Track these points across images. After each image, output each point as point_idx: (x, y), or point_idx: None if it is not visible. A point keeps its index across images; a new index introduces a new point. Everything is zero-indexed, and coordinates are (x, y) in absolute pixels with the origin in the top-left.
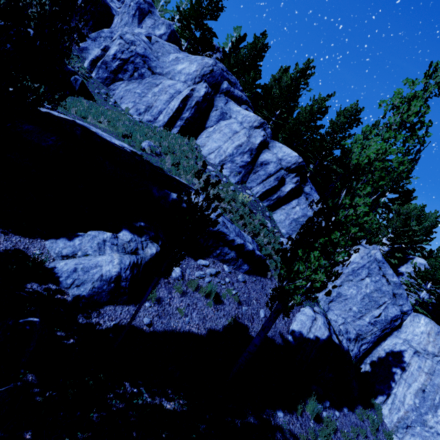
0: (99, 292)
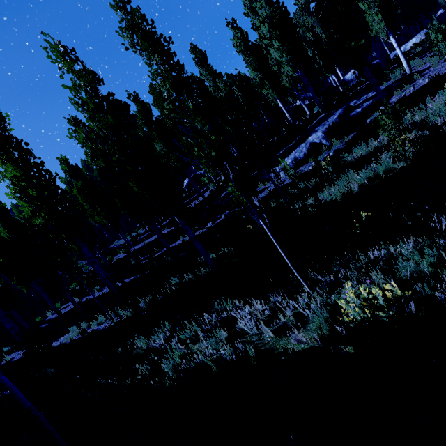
0: None
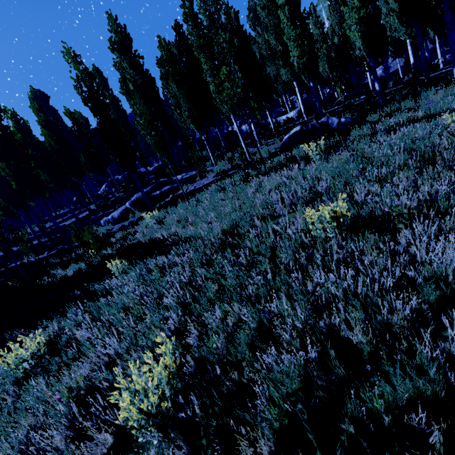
0: (381, 74)
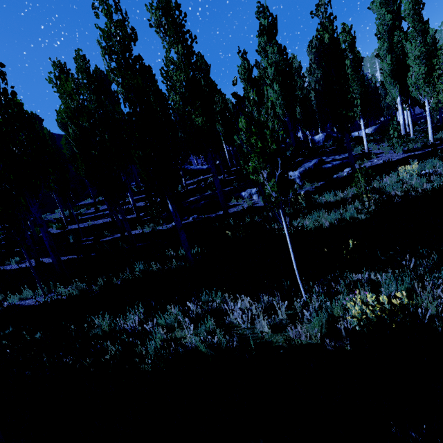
0: None
